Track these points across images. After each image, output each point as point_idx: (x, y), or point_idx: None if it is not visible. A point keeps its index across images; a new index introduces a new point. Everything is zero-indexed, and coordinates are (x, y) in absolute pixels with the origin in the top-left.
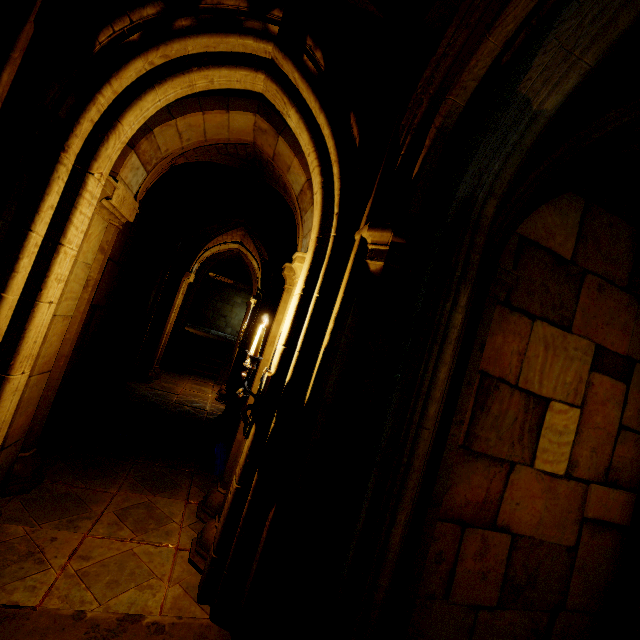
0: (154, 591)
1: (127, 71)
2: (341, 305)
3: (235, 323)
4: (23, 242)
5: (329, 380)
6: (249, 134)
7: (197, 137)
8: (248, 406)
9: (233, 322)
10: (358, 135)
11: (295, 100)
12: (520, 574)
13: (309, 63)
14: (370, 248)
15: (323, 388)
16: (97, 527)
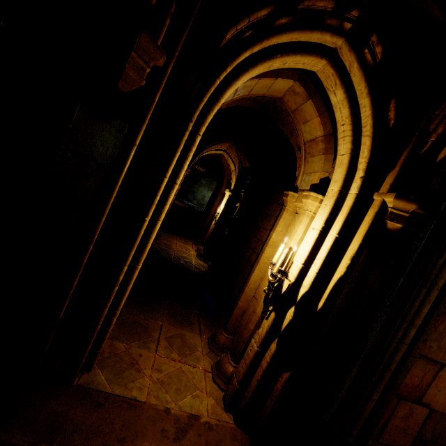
0: (200, 399)
1: (238, 60)
2: (358, 249)
3: (200, 197)
4: (160, 185)
5: (339, 298)
6: (281, 92)
7: (244, 93)
8: (270, 299)
9: (198, 196)
10: (394, 118)
11: (345, 82)
12: (428, 433)
13: (368, 55)
14: (390, 211)
15: (334, 303)
16: (159, 349)
